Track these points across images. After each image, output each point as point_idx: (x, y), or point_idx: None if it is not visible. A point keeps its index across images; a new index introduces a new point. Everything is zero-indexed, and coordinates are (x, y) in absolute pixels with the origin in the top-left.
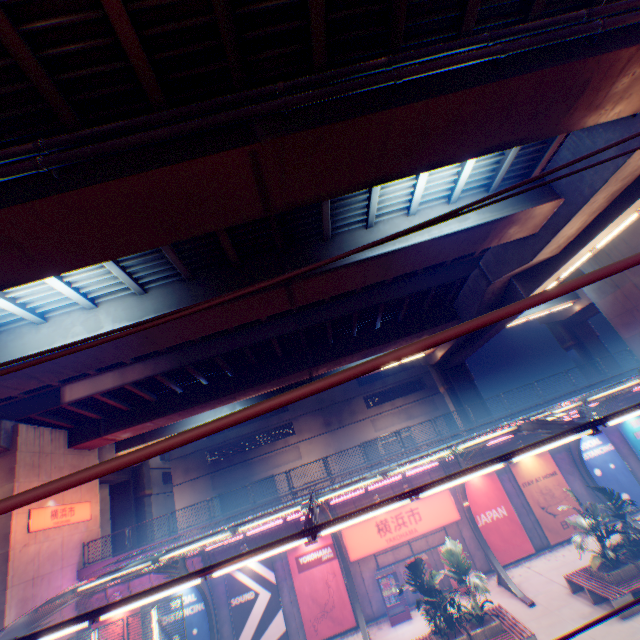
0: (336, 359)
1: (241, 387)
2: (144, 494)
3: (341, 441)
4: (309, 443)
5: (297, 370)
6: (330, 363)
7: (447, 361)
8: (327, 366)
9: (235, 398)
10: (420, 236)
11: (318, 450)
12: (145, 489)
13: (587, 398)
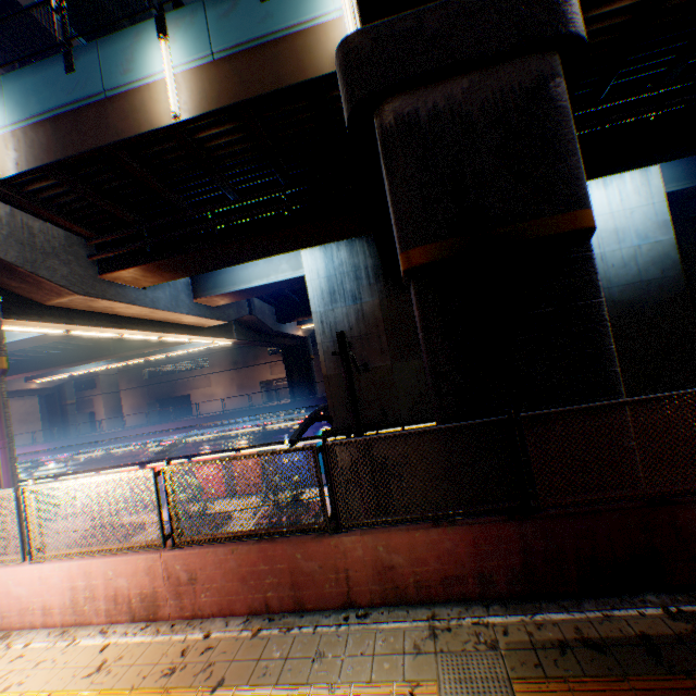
0: (131, 351)
1: (67, 362)
2: (67, 404)
3: (244, 379)
4: (219, 376)
5: (104, 356)
6: (130, 352)
7: None
8: (132, 353)
9: (73, 366)
10: (25, 334)
11: (225, 383)
12: (68, 401)
13: (112, 450)
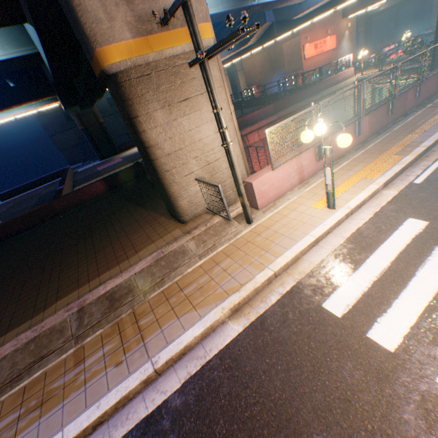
0: None
1: None
2: None
3: None
4: None
5: None
6: None
7: (373, 16)
8: None
9: None
10: None
11: None
12: None
13: None
